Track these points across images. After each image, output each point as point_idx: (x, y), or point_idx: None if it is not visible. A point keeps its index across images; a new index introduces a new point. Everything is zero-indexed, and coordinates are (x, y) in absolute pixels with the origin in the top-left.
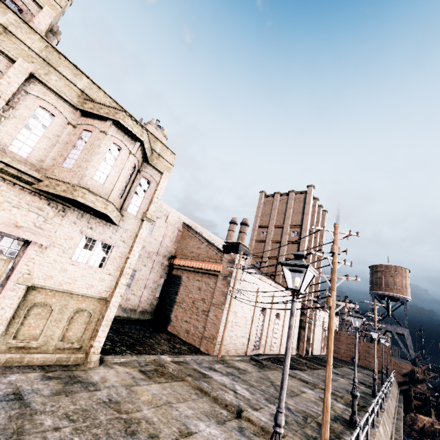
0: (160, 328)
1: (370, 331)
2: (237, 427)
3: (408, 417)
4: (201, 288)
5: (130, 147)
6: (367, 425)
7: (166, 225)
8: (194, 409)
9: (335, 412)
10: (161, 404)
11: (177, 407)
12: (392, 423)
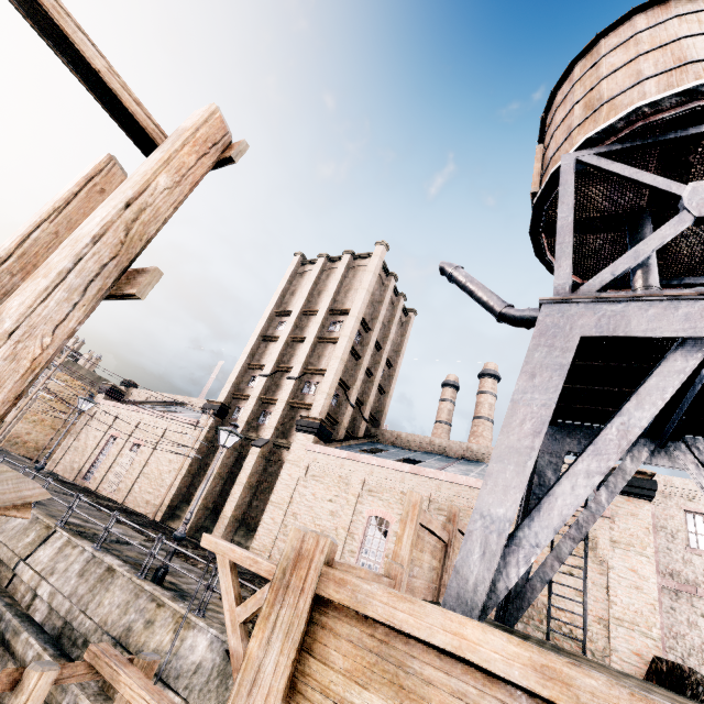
0: None
1: None
2: None
3: None
4: None
5: None
6: None
7: None
8: None
9: None
10: None
11: None
12: None
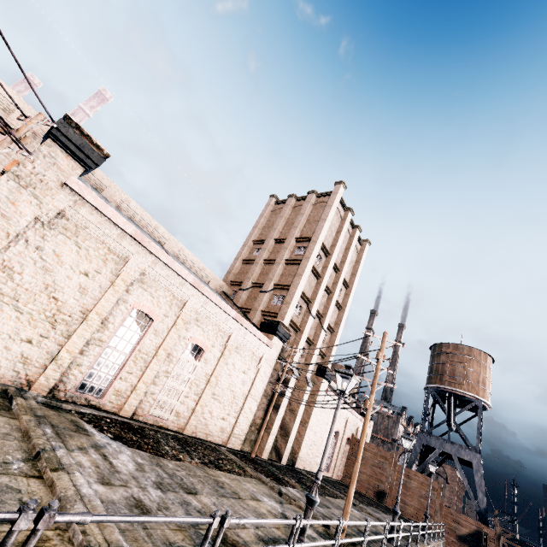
0: None
1: (340, 376)
2: None
3: None
4: None
5: None
6: None
7: None
8: None
9: None
10: None
11: None
12: None
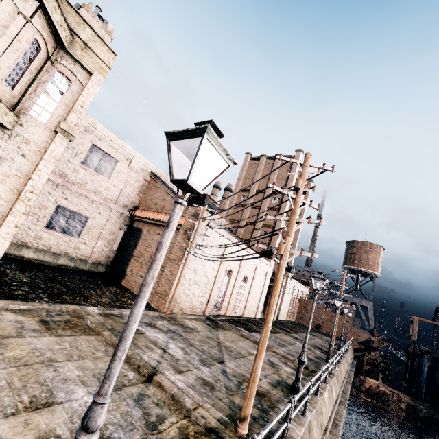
0: (113, 281)
1: (335, 299)
2: (136, 395)
3: (357, 379)
4: None
5: (19, 3)
6: (307, 395)
7: (129, 172)
8: (85, 370)
9: (279, 377)
10: (34, 362)
11: (60, 366)
12: (340, 387)
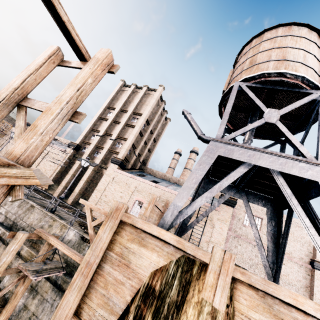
0: None
1: None
2: None
3: None
4: None
5: None
6: None
7: None
8: None
9: None
10: None
11: None
12: None
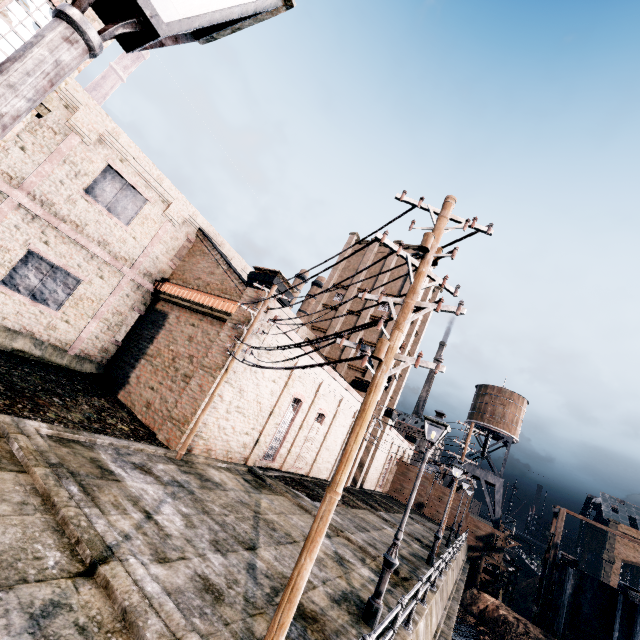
0: (104, 390)
1: (453, 466)
2: (41, 605)
3: (468, 595)
4: (193, 338)
5: None
6: (391, 630)
7: (163, 221)
8: None
9: (348, 585)
10: None
11: None
12: (444, 607)
